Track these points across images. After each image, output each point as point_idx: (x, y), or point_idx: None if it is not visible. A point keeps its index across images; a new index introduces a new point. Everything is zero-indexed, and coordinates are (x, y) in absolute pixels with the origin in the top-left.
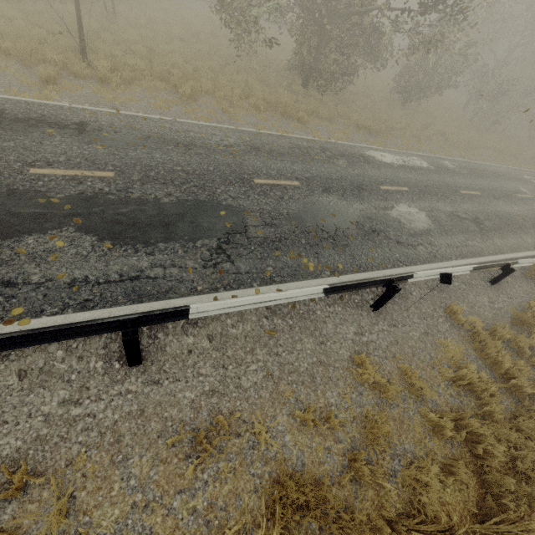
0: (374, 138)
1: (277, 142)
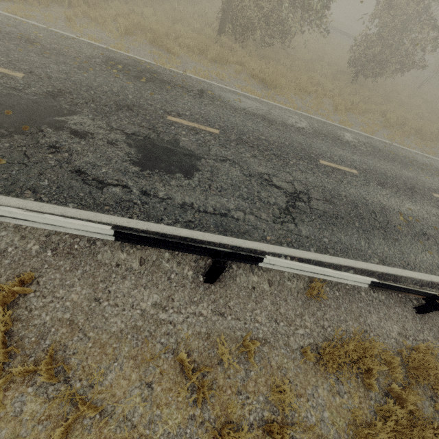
0: (266, 90)
1: (82, 48)
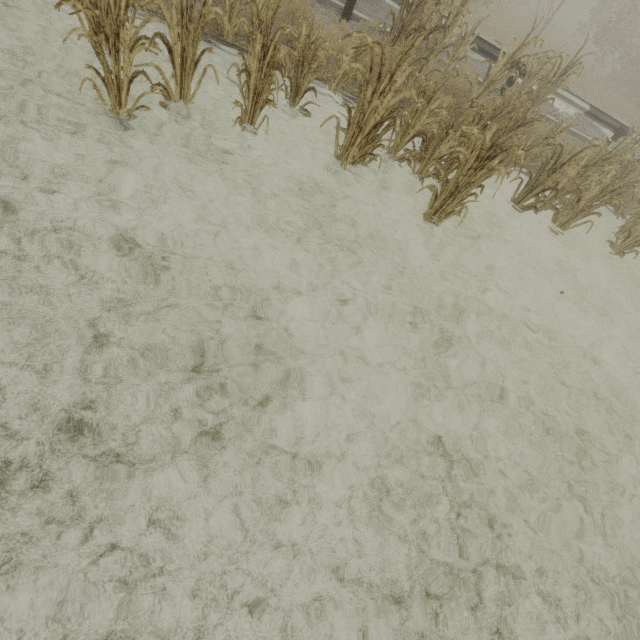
0: None
1: None
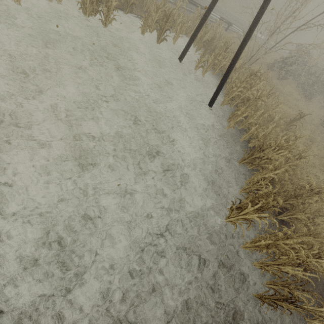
0: None
1: None
